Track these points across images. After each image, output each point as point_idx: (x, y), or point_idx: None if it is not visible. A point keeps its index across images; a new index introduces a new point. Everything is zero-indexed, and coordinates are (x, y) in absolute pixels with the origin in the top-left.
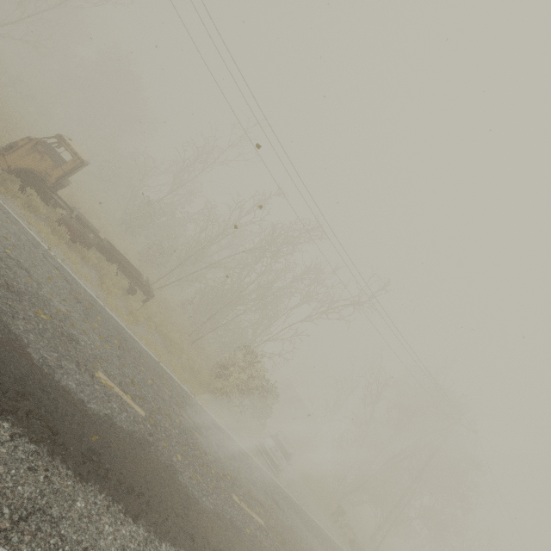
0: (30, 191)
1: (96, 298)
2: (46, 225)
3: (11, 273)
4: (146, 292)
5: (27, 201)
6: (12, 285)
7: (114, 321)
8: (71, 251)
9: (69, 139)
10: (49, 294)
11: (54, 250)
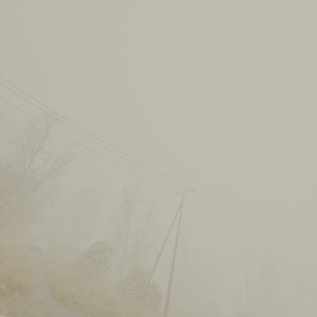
0: None
1: None
2: None
3: None
4: None
5: None
6: None
7: None
8: None
9: None
10: None
11: None
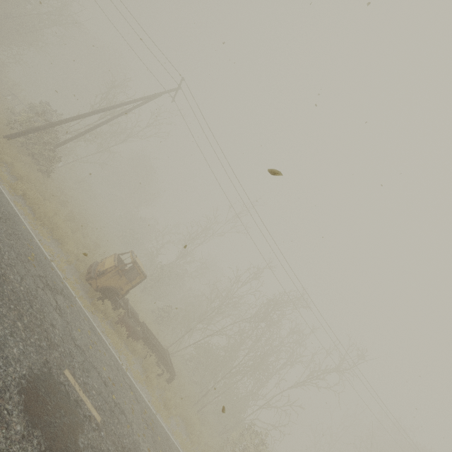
0: (107, 302)
1: (150, 405)
2: (112, 326)
3: (120, 426)
4: (169, 369)
5: (104, 311)
6: (124, 445)
7: (164, 430)
8: (126, 348)
9: (136, 257)
10: (137, 435)
11: (121, 357)
